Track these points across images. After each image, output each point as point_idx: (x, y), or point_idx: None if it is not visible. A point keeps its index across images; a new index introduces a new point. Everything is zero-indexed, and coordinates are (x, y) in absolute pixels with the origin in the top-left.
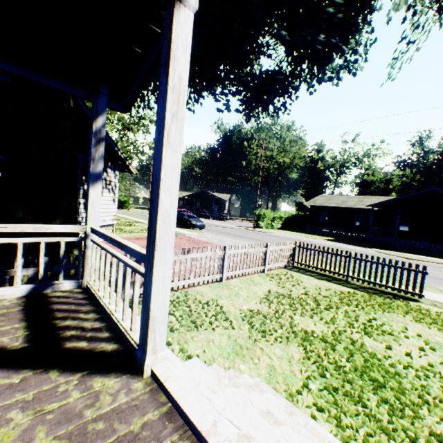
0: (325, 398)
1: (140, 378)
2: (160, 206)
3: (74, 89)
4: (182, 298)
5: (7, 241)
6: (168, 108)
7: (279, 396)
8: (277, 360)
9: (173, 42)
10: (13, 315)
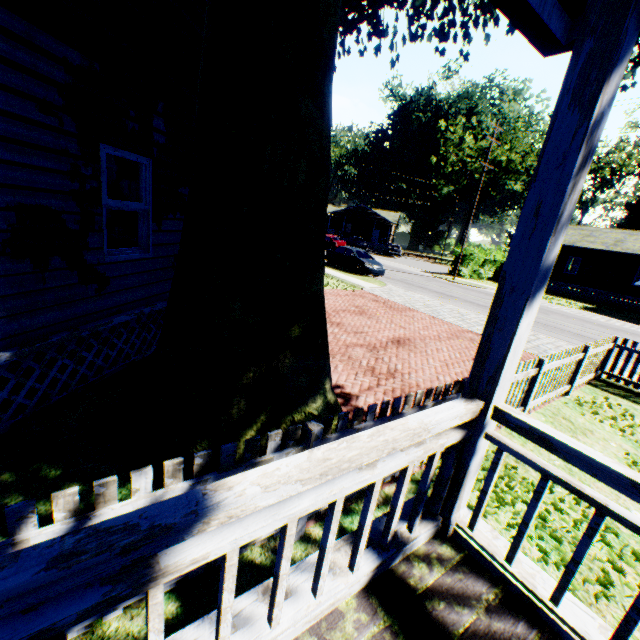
0: None
1: None
2: None
3: None
4: None
5: (360, 483)
6: None
7: None
8: None
9: None
10: None
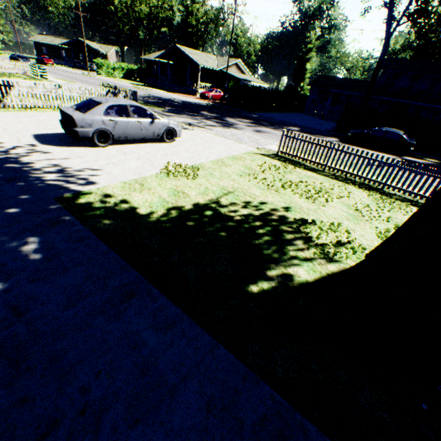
0: None
1: None
2: None
3: None
4: None
5: None
6: None
7: None
8: None
9: None
10: None
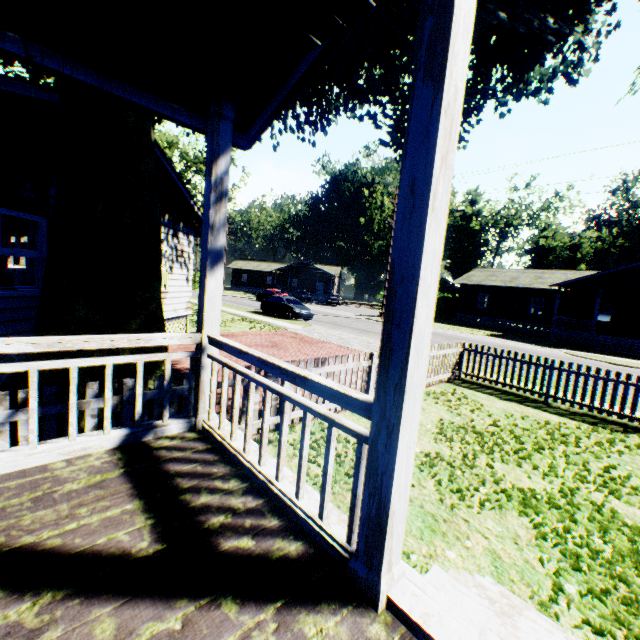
0: (595, 609)
1: (372, 615)
2: (414, 325)
3: (176, 111)
4: (318, 434)
5: (90, 363)
6: (438, 146)
7: (535, 611)
8: (497, 542)
9: (453, 20)
10: (115, 487)
